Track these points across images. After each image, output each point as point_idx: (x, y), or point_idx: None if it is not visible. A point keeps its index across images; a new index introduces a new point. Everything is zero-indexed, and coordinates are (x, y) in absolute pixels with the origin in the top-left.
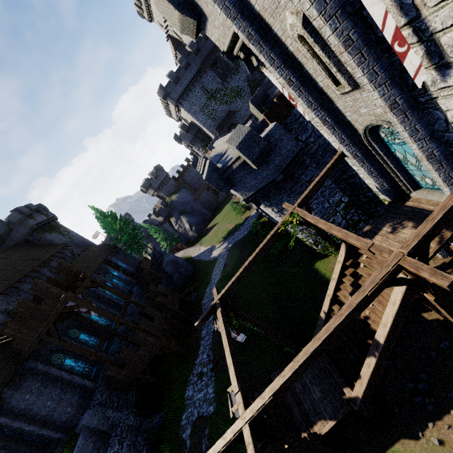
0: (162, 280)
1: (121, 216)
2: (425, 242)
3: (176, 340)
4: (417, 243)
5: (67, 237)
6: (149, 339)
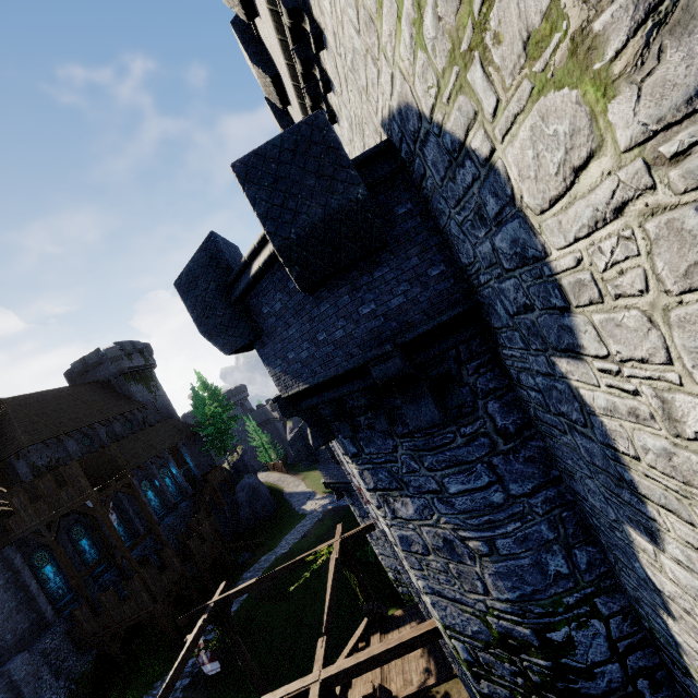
0: (226, 507)
1: (225, 397)
2: (342, 678)
3: (182, 612)
4: (333, 675)
5: (152, 395)
6: (144, 595)
